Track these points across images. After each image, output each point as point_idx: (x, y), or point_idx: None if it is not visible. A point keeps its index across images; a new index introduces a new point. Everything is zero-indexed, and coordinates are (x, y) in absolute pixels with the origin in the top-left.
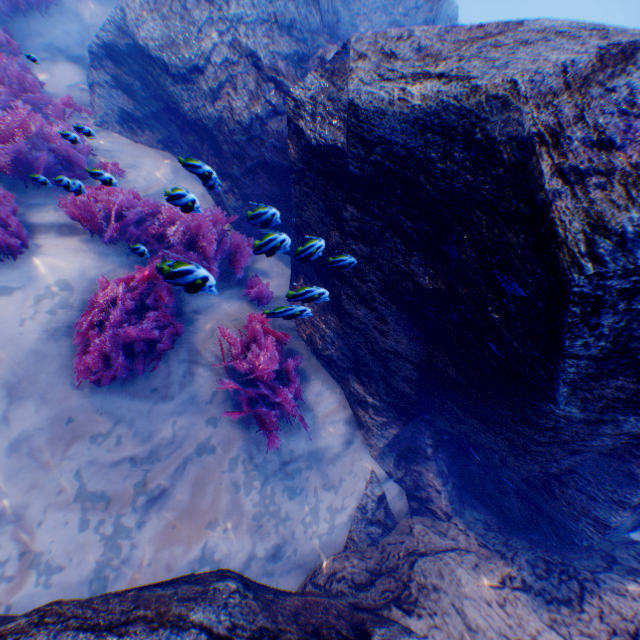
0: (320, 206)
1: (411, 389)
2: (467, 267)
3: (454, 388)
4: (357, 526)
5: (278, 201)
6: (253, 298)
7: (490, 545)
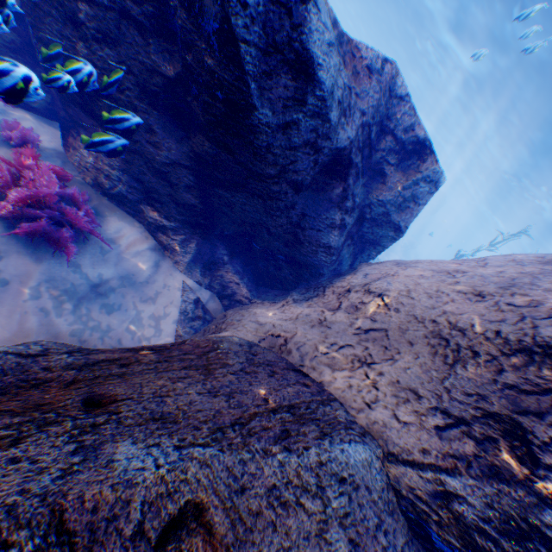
0: (58, 18)
1: (194, 197)
2: (186, 32)
3: (216, 167)
4: (181, 325)
5: (25, 55)
6: (18, 144)
7: (278, 301)
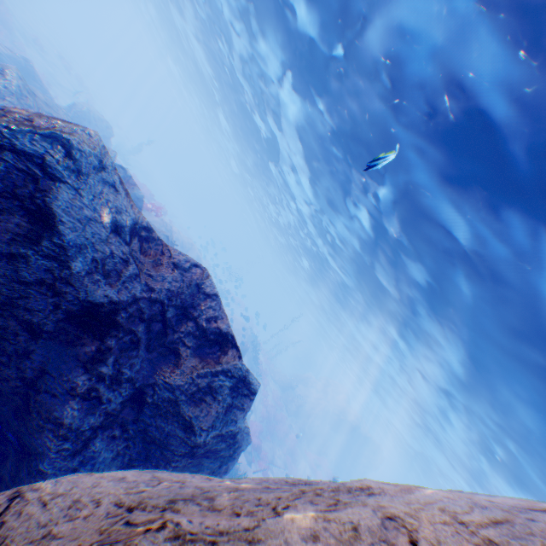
0: None
1: None
2: None
3: None
4: None
5: None
6: None
7: None
